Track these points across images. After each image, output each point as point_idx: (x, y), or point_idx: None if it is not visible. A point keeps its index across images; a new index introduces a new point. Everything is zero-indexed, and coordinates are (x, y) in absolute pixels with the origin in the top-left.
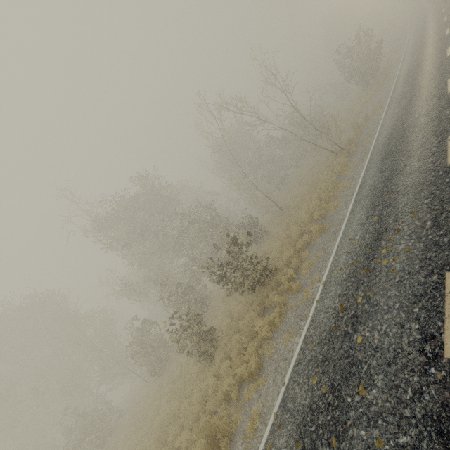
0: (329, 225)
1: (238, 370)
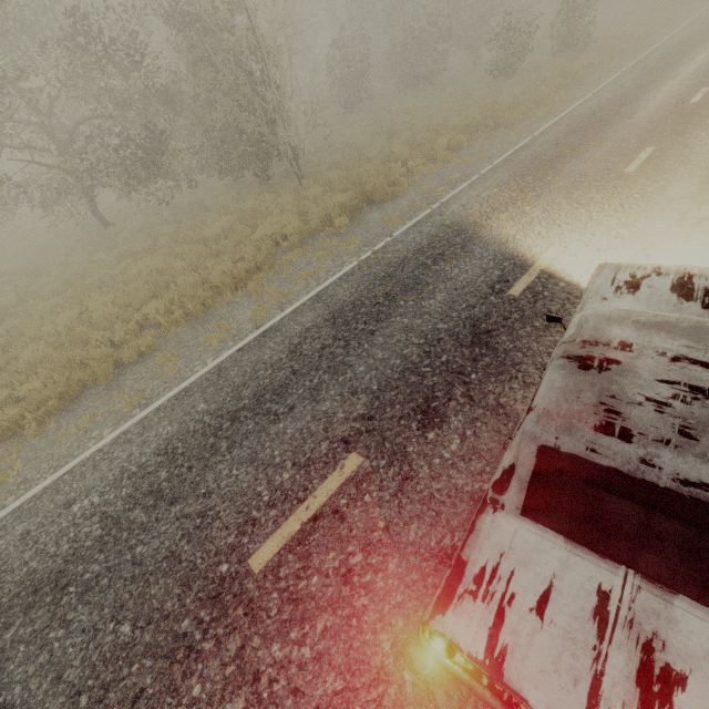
0: (653, 35)
1: (582, 61)
